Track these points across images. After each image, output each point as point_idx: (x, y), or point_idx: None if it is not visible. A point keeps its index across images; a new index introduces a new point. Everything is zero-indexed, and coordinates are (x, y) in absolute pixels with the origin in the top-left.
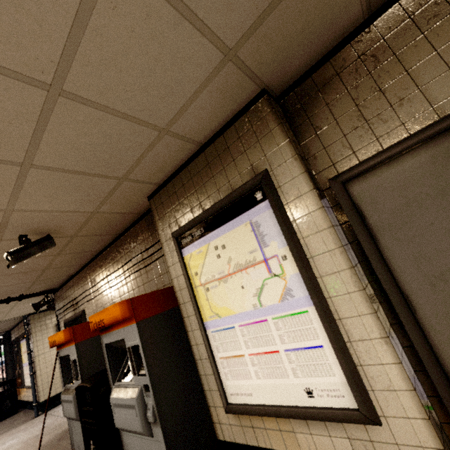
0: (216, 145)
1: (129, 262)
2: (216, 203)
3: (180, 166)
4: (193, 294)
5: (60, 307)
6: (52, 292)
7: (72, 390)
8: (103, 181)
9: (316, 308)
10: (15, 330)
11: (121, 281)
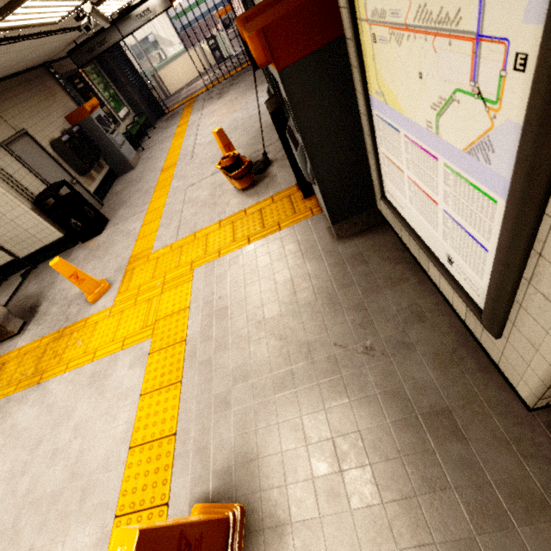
0: None
1: None
2: None
3: None
4: (356, 35)
5: None
6: None
7: (271, 95)
8: None
9: (505, 217)
10: None
11: None
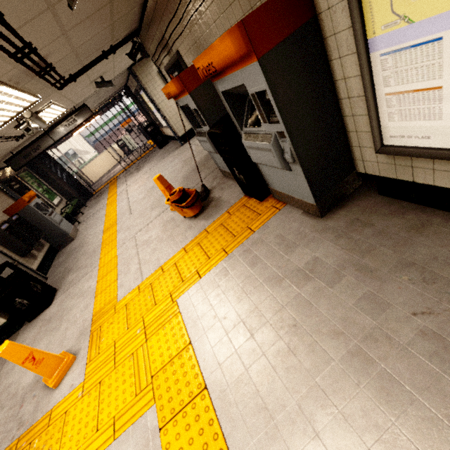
0: None
1: None
2: None
3: None
4: None
5: (152, 53)
6: (135, 36)
7: (203, 134)
8: None
9: None
10: (129, 83)
11: None
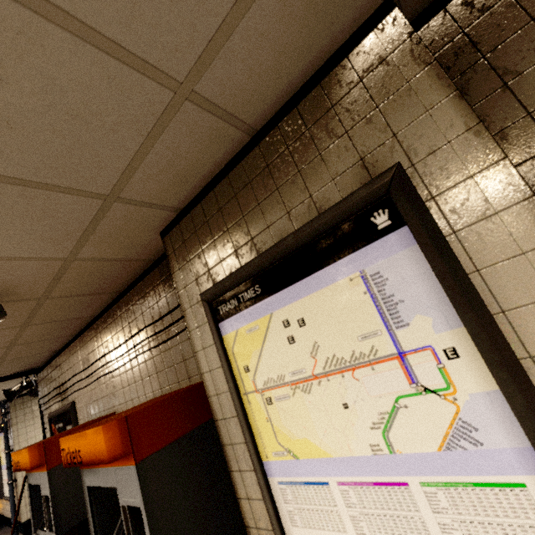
0: (282, 129)
1: (135, 336)
2: (286, 238)
3: (214, 175)
4: (242, 406)
5: (44, 394)
6: (33, 373)
7: None
8: (73, 201)
9: None
10: None
11: (123, 365)
